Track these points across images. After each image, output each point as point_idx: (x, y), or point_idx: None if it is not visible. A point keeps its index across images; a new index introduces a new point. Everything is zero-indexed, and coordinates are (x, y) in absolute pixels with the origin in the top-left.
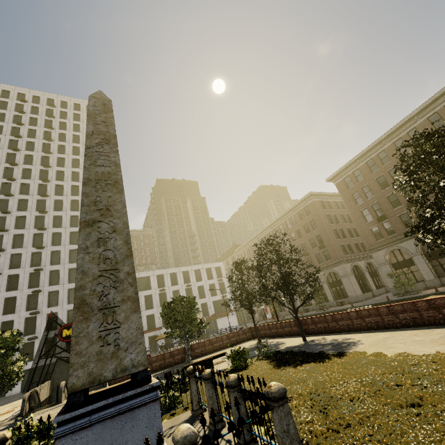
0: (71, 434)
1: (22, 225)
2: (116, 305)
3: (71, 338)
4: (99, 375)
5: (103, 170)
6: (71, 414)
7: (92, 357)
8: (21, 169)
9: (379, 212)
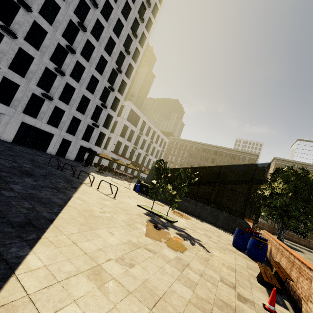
0: None
1: None
2: None
3: None
4: None
5: None
6: None
7: None
8: None
9: None
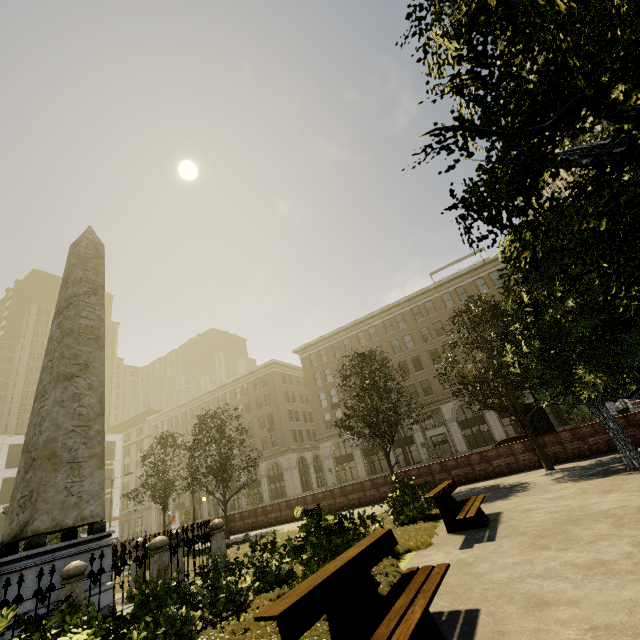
0: (35, 567)
1: None
2: (84, 460)
3: (40, 486)
4: (61, 521)
5: (88, 322)
6: (38, 549)
7: (57, 504)
8: None
9: (336, 398)
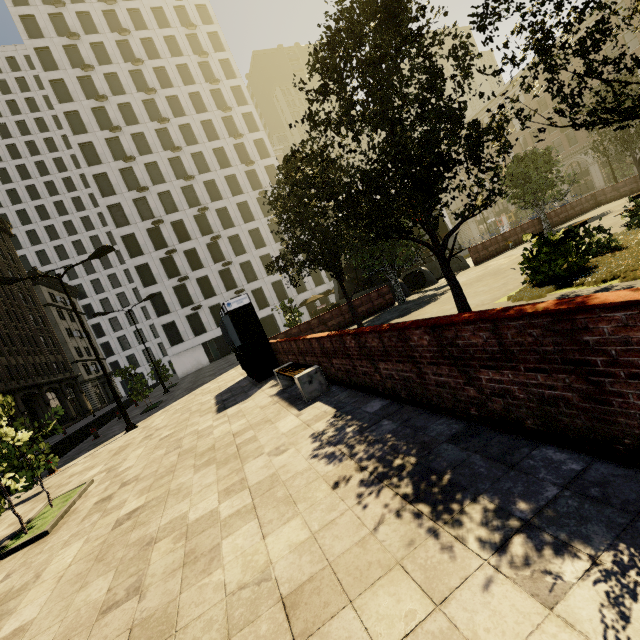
0: None
1: (145, 149)
2: None
3: None
4: None
5: None
6: None
7: None
8: (87, 45)
9: None
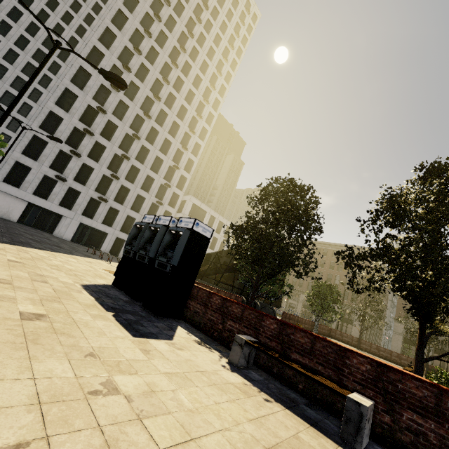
0: None
1: (141, 77)
2: None
3: None
4: None
5: None
6: None
7: None
8: (168, 13)
9: None
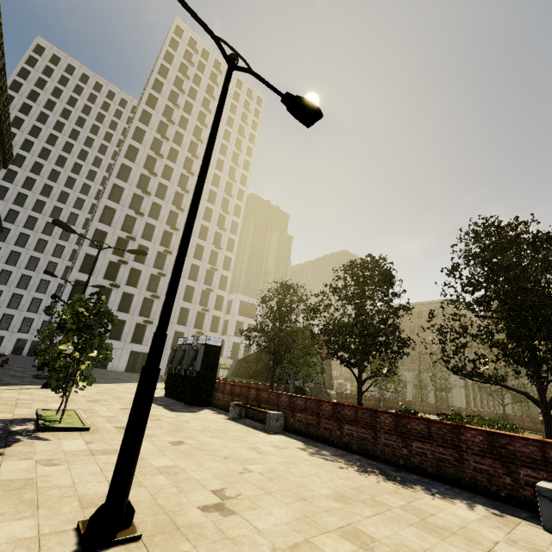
0: None
1: (161, 195)
2: None
3: None
4: None
5: None
6: None
7: None
8: (174, 130)
9: None
